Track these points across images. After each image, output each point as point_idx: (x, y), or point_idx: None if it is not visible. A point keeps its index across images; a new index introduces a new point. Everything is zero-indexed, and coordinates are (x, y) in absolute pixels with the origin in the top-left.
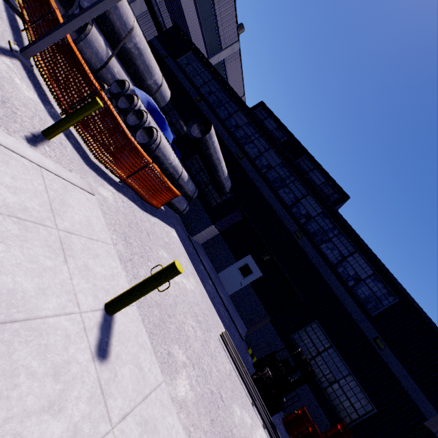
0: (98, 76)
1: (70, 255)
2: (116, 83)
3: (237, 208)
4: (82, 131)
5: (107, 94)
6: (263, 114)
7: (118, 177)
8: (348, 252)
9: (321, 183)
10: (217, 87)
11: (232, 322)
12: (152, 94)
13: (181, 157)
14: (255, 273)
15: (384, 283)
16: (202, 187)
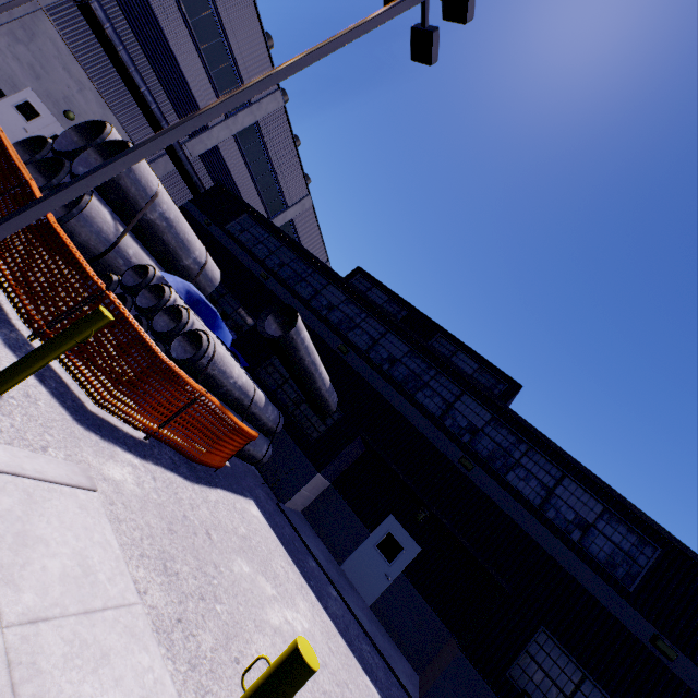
0: (102, 263)
1: (33, 696)
2: (131, 270)
3: (356, 435)
4: (71, 360)
5: (117, 289)
6: (364, 284)
7: (141, 431)
8: (552, 480)
9: (474, 370)
10: (291, 256)
11: (390, 673)
12: (193, 277)
13: (249, 366)
14: (408, 549)
15: (627, 524)
16: (289, 410)
